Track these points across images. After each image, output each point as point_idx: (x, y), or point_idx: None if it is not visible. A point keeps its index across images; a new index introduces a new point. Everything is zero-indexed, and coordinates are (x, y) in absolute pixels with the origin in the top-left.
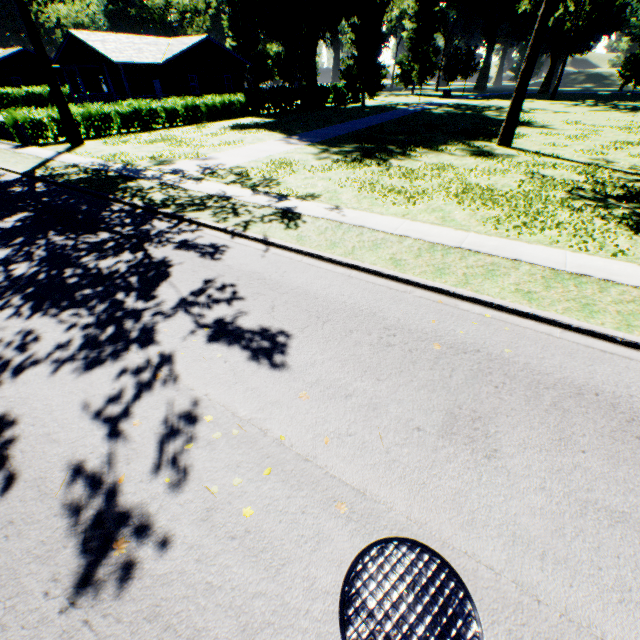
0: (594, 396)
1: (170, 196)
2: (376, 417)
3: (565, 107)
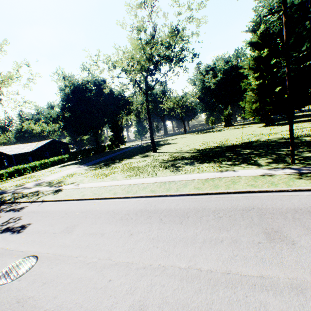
0: (112, 211)
1: (14, 196)
2: (43, 234)
3: (187, 135)
